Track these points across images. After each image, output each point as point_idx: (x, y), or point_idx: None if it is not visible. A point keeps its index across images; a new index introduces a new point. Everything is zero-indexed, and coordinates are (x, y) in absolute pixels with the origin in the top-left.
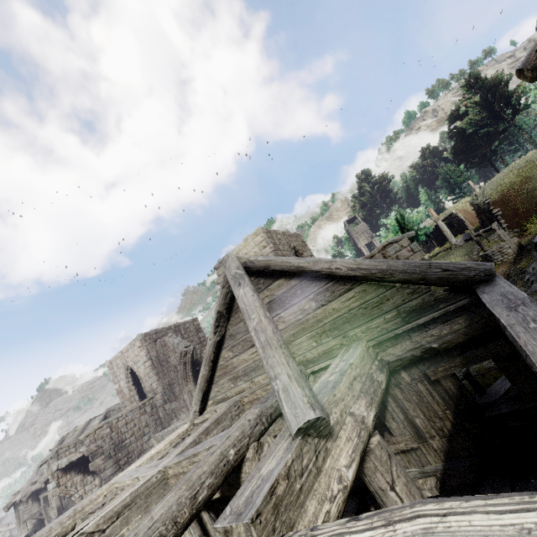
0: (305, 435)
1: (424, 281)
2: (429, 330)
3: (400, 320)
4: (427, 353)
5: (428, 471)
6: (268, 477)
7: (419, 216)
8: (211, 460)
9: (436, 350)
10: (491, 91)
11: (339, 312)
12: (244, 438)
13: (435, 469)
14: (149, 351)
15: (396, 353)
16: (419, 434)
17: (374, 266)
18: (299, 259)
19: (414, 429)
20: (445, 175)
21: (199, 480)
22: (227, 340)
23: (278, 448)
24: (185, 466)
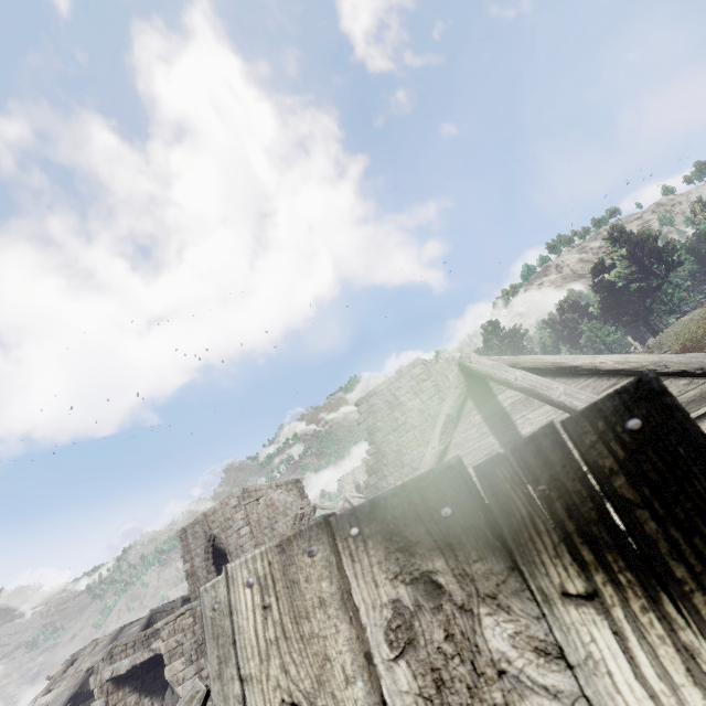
0: None
1: (701, 371)
2: None
3: None
4: None
5: None
6: None
7: None
8: None
9: None
10: (639, 246)
11: None
12: None
13: None
14: (248, 514)
15: None
16: None
17: (645, 358)
18: (553, 356)
19: None
20: (590, 333)
21: None
22: (452, 450)
23: None
24: None
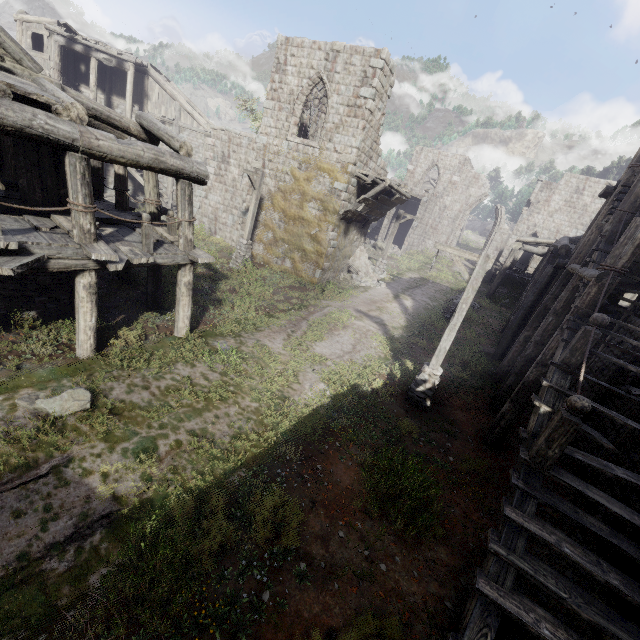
0: None
1: None
2: None
3: None
4: None
5: (623, 304)
6: None
7: None
8: None
9: None
10: None
11: None
12: None
13: (625, 305)
14: (463, 172)
15: None
16: (633, 297)
17: None
18: None
19: (634, 295)
20: None
21: None
22: None
23: None
24: None
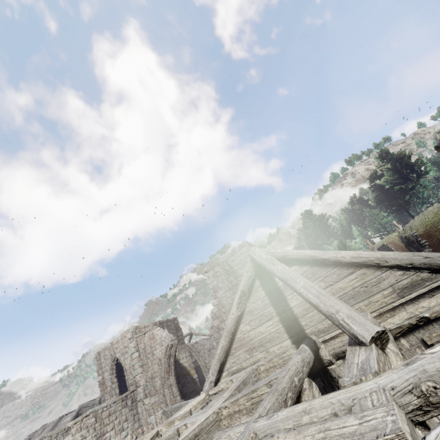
0: (375, 344)
1: (411, 265)
2: (419, 303)
3: (396, 295)
4: (421, 321)
5: None
6: (366, 360)
7: (358, 245)
8: (285, 380)
9: (428, 318)
10: (398, 162)
11: (344, 290)
12: (299, 372)
13: None
14: (138, 343)
15: (395, 322)
16: None
17: (371, 255)
18: (310, 251)
19: None
20: (371, 217)
21: (284, 391)
22: (246, 315)
23: (358, 352)
24: (242, 403)
